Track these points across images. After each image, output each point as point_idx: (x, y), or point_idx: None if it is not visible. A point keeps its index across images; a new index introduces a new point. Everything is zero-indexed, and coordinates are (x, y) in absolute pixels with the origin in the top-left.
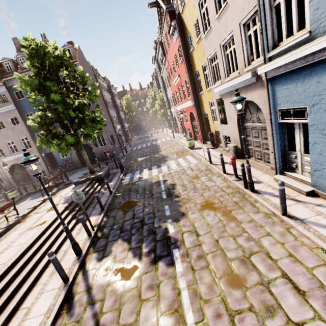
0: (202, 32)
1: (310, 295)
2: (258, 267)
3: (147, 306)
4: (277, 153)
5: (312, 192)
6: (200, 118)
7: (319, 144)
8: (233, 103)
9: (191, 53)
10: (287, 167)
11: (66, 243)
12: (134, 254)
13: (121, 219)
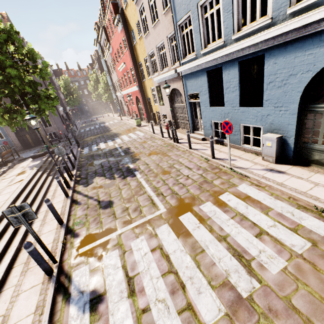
0: (143, 32)
1: (193, 168)
2: (176, 167)
3: (125, 189)
4: (190, 120)
5: (204, 139)
6: (145, 101)
7: (204, 112)
8: (164, 88)
9: (135, 46)
10: (195, 129)
11: (53, 187)
12: (110, 179)
13: (93, 169)
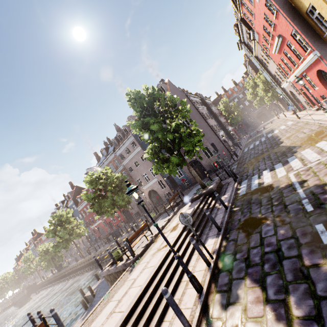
0: None
1: None
2: None
3: None
4: None
5: None
6: None
7: None
8: None
9: None
10: None
11: None
12: (276, 315)
13: (245, 244)
